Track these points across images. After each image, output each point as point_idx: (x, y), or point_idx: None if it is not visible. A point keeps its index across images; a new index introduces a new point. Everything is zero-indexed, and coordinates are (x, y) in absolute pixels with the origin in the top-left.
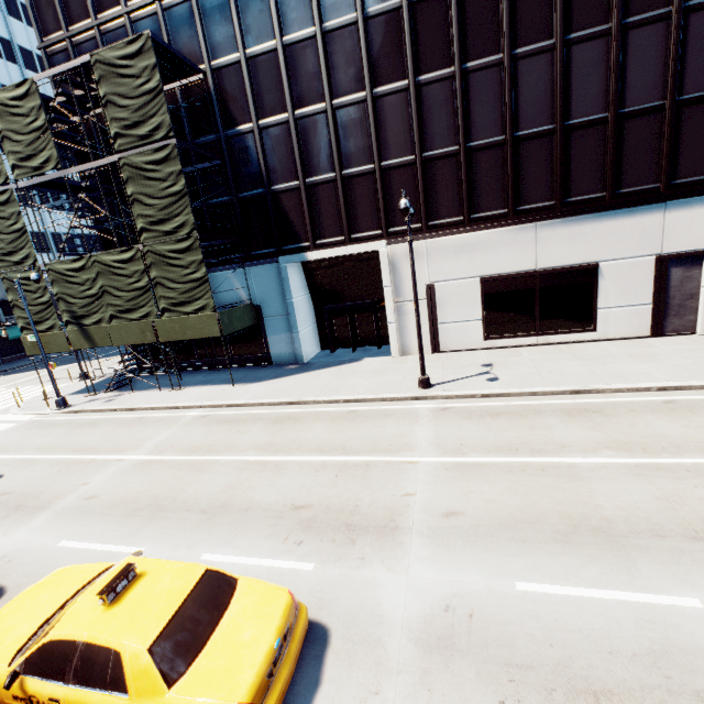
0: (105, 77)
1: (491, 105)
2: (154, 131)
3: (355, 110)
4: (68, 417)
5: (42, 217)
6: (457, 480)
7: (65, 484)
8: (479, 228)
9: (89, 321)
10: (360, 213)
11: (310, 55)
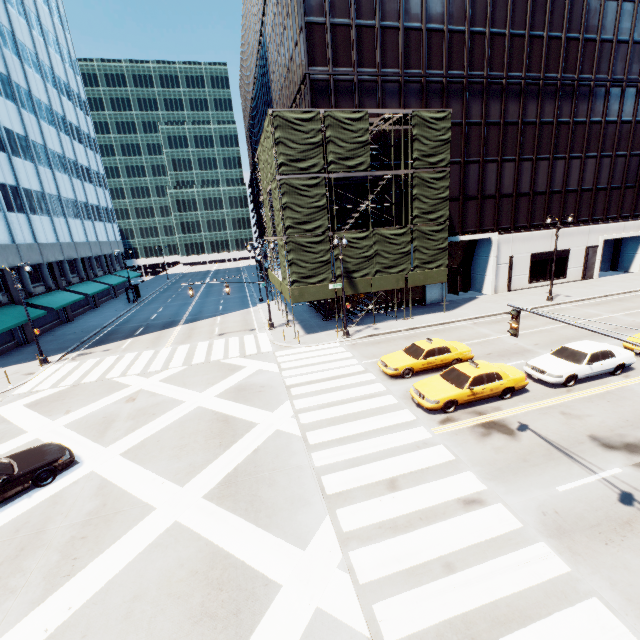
0: (418, 125)
1: (543, 176)
2: (439, 162)
3: (493, 165)
4: (375, 338)
5: (39, 175)
6: (635, 316)
7: (506, 346)
8: (534, 230)
9: (358, 275)
10: (486, 217)
11: (477, 133)
